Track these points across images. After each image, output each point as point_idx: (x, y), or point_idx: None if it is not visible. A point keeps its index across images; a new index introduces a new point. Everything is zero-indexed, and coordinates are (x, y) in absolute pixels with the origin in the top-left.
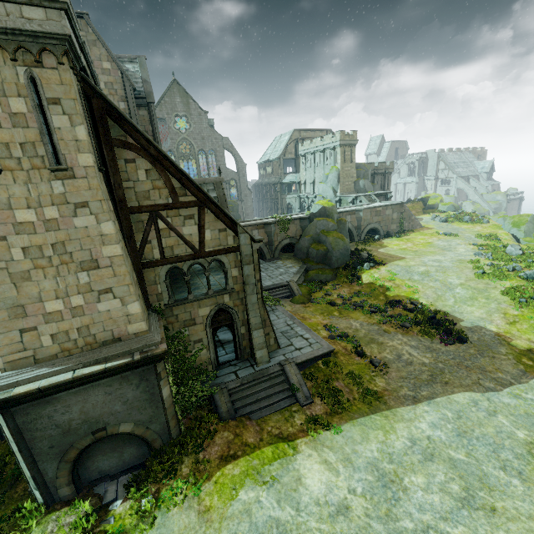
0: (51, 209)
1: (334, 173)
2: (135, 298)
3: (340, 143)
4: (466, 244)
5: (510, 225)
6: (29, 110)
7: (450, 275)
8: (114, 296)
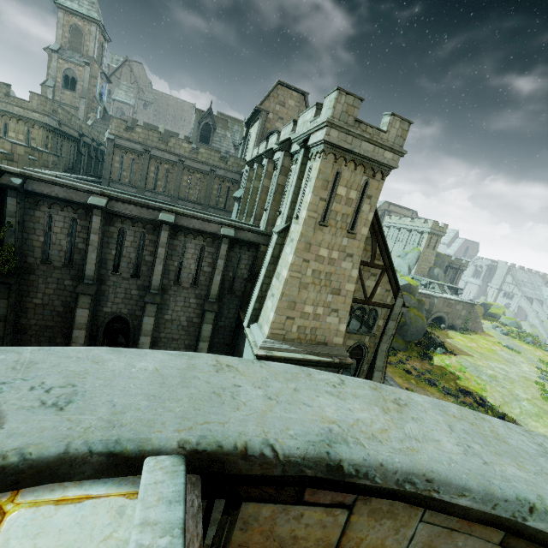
0: (335, 253)
1: (415, 253)
2: (346, 321)
3: (430, 230)
4: (530, 364)
5: None
6: (356, 198)
7: (517, 388)
8: (337, 315)
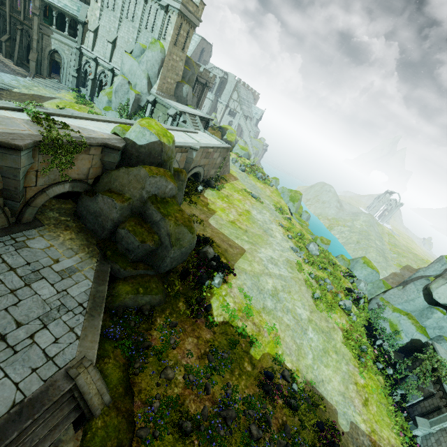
0: None
1: (157, 52)
2: None
3: (180, 6)
4: (275, 222)
5: (289, 198)
6: None
7: (296, 300)
8: None
